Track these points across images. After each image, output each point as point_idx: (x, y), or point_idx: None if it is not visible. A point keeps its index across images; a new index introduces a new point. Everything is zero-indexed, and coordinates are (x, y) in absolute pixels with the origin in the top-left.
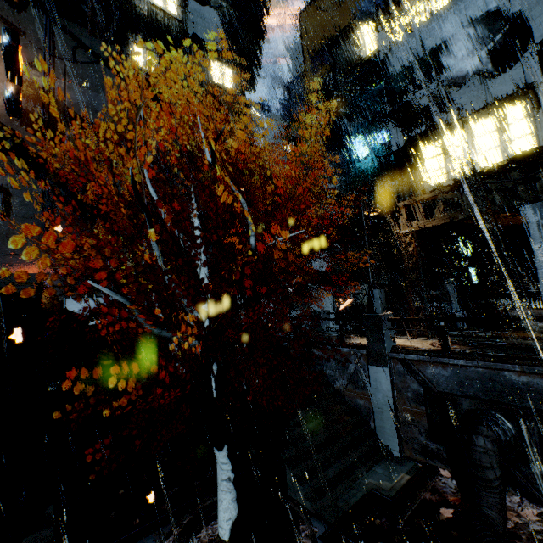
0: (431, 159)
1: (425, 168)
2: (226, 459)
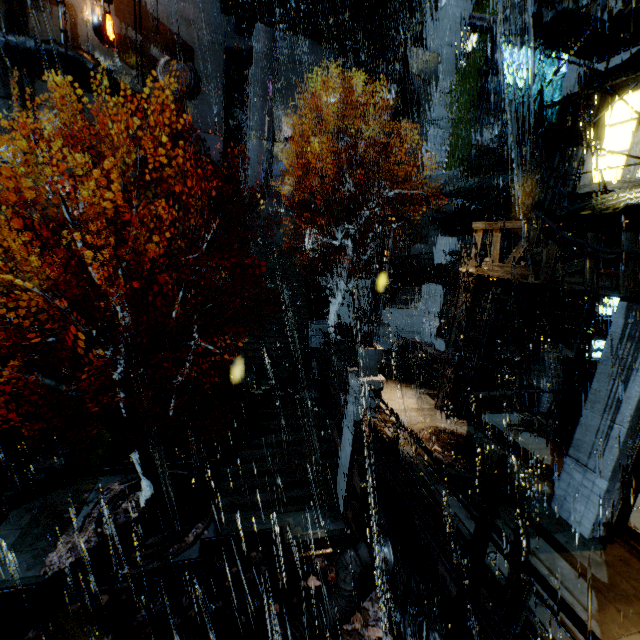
0: (614, 127)
1: (596, 144)
2: (136, 461)
